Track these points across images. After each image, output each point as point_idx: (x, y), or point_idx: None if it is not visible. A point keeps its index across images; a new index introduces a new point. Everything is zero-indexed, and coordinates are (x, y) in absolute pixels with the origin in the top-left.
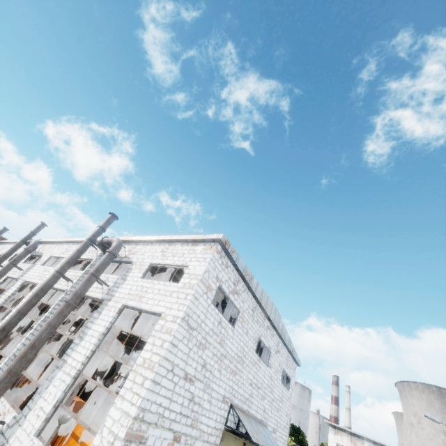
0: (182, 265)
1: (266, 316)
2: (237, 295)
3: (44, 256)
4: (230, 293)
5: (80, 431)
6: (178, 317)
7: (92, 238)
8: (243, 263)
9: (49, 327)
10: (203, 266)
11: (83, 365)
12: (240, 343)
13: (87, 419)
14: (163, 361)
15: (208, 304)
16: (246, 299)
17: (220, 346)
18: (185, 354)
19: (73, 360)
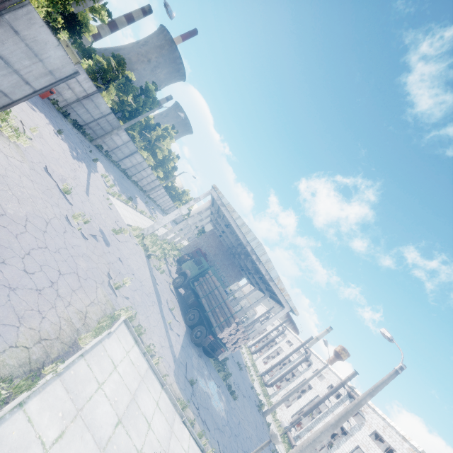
0: (393, 448)
1: None
2: None
3: (314, 366)
4: None
5: None
6: None
7: (343, 383)
8: None
9: None
10: None
11: None
12: None
13: None
14: None
15: None
16: None
17: None
18: None
19: None
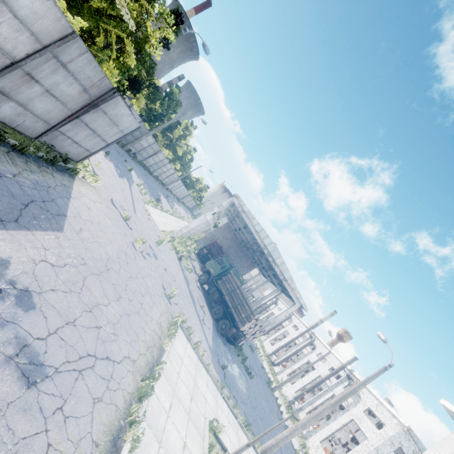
0: (383, 422)
1: None
2: None
3: (317, 350)
4: None
5: (327, 451)
6: (373, 446)
7: (343, 366)
8: (423, 445)
9: None
10: (392, 432)
11: (335, 431)
12: None
13: (329, 449)
14: None
15: (390, 450)
16: None
17: None
18: None
19: (331, 426)
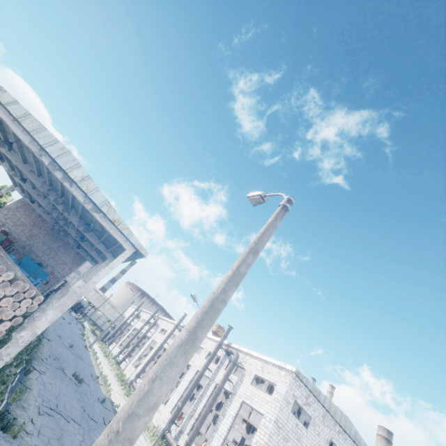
0: (273, 383)
1: (336, 422)
2: (308, 406)
3: None
4: (303, 405)
5: None
6: (272, 420)
7: (220, 344)
8: (311, 383)
9: (209, 406)
10: (284, 388)
11: (227, 433)
12: (312, 441)
13: None
14: (265, 444)
15: (288, 413)
16: (316, 408)
17: (297, 441)
18: (276, 442)
19: (221, 429)
